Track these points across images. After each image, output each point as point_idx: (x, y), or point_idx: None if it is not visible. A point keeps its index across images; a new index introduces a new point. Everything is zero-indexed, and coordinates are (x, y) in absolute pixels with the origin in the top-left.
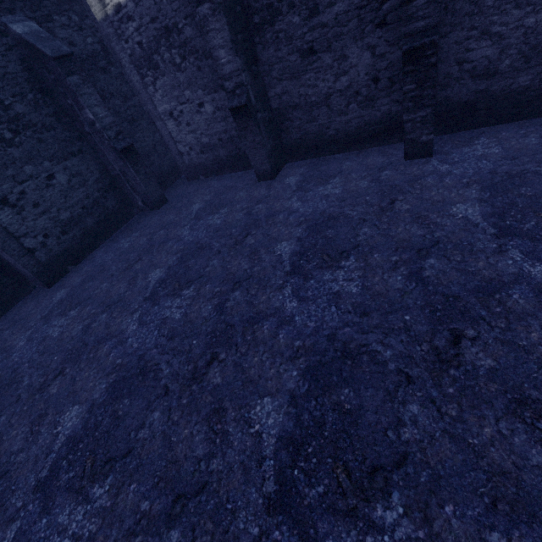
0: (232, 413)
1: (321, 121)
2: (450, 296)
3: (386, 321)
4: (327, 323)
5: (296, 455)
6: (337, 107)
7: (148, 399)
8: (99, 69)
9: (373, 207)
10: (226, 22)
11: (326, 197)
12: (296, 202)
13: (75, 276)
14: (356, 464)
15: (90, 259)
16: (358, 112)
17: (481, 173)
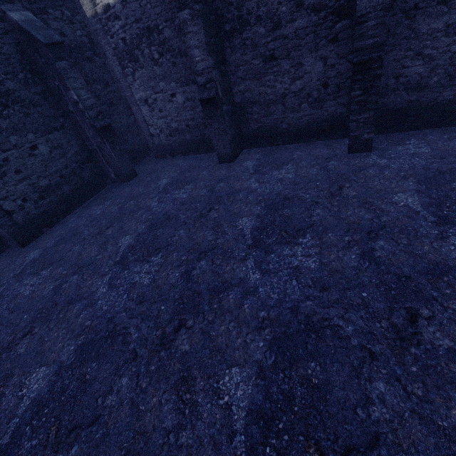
0: (201, 382)
1: (276, 116)
2: (402, 276)
3: (345, 297)
4: (289, 295)
5: (267, 430)
6: (291, 105)
7: (116, 363)
8: (85, 58)
9: (323, 192)
10: (202, 27)
11: (281, 180)
12: (254, 183)
13: (49, 238)
14: (329, 443)
15: (64, 223)
16: (309, 110)
17: (415, 168)
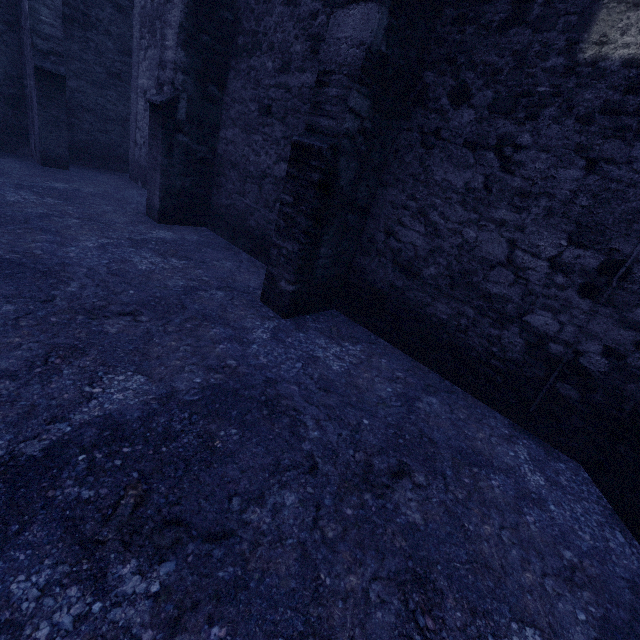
0: None
1: (249, 201)
2: None
3: None
4: None
5: None
6: (267, 195)
7: None
8: (114, 2)
9: (98, 300)
10: (187, 3)
11: (120, 261)
12: (94, 243)
13: None
14: None
15: None
16: None
17: (263, 370)
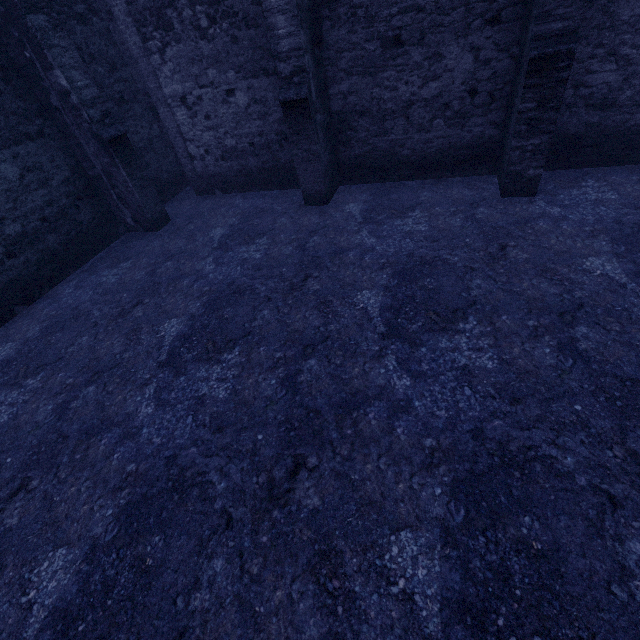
0: (353, 559)
1: (394, 136)
2: (625, 379)
3: (550, 412)
4: (464, 412)
5: (481, 632)
6: (418, 120)
7: (198, 535)
8: (75, 15)
9: (478, 253)
10: None
11: (409, 235)
12: (369, 238)
13: (29, 322)
14: None
15: (52, 297)
16: (444, 130)
17: (604, 221)
